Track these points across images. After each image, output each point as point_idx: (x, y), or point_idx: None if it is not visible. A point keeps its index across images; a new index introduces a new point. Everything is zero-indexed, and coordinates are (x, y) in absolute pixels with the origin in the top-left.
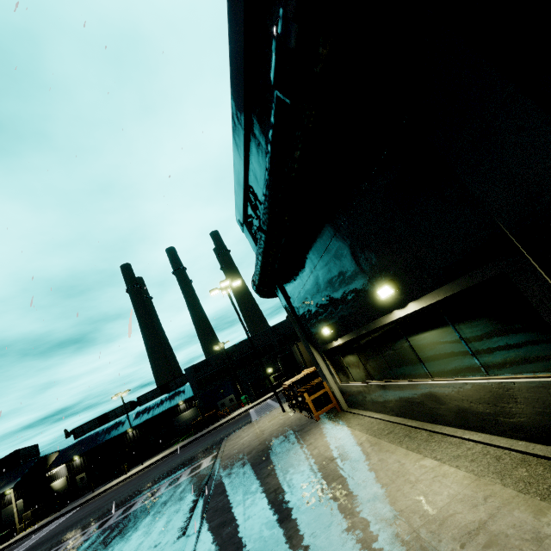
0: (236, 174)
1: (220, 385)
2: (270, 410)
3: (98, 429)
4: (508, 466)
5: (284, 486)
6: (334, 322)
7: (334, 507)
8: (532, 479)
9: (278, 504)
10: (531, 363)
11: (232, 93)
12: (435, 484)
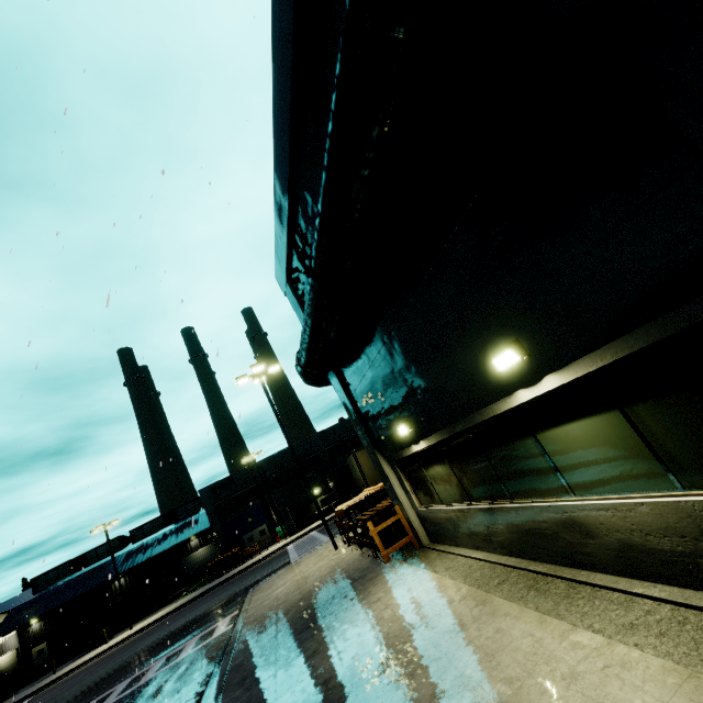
0: (277, 207)
1: (248, 512)
2: (316, 546)
3: (70, 577)
4: None
5: (340, 675)
6: (415, 416)
7: None
8: None
9: None
10: None
11: (275, 80)
12: (611, 682)
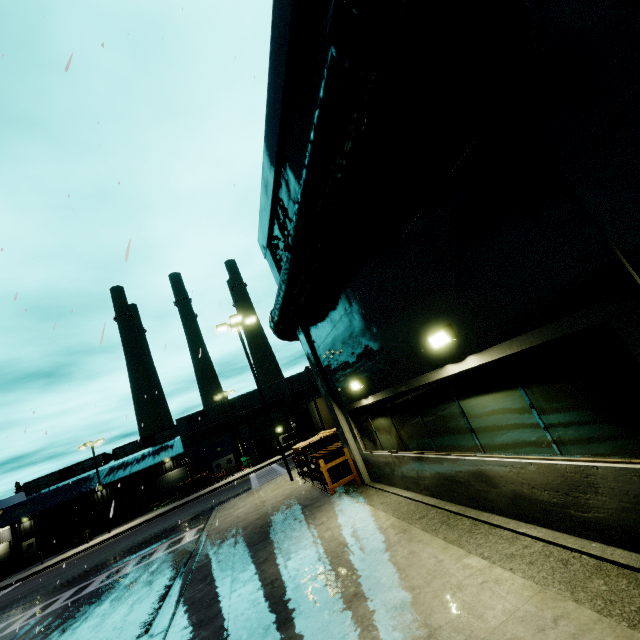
0: (264, 182)
1: (218, 442)
2: (275, 476)
3: (58, 484)
4: (579, 574)
5: (284, 578)
6: (366, 375)
7: (348, 613)
8: (614, 595)
9: (274, 601)
10: (624, 444)
11: (271, 74)
12: (484, 592)
